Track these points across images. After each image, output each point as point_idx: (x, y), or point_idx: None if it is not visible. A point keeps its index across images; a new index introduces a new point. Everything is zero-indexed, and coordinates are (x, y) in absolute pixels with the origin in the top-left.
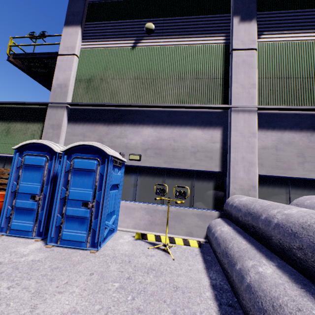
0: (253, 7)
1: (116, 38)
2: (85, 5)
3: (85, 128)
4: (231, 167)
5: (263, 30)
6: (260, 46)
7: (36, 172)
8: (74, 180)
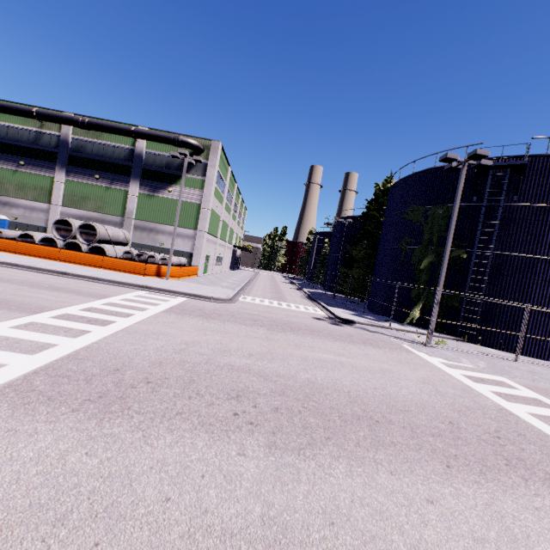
0: (64, 164)
1: (8, 164)
2: None
3: None
4: (49, 226)
5: (69, 174)
6: (67, 181)
7: None
8: None
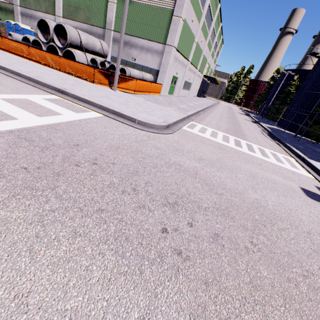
0: None
1: None
2: None
3: (25, 17)
4: None
5: None
6: None
7: (11, 30)
8: (17, 33)
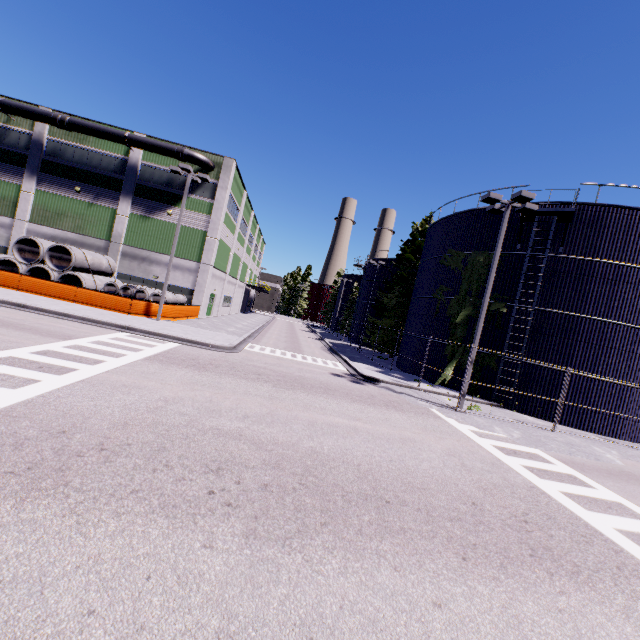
0: (36, 170)
1: None
2: None
3: None
4: (10, 246)
5: (42, 183)
6: (38, 191)
7: None
8: None
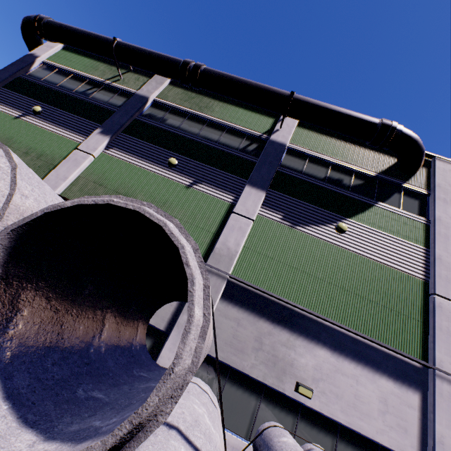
0: (117, 127)
1: (11, 107)
2: (12, 77)
3: None
4: None
5: (115, 146)
6: (103, 155)
7: None
8: None
